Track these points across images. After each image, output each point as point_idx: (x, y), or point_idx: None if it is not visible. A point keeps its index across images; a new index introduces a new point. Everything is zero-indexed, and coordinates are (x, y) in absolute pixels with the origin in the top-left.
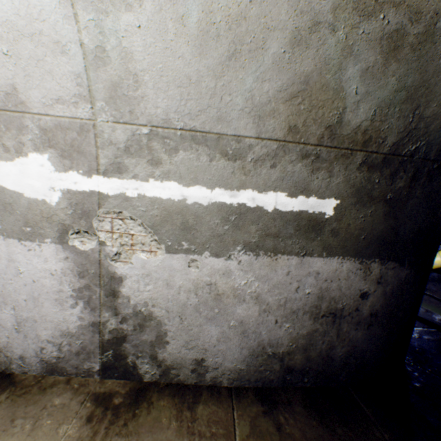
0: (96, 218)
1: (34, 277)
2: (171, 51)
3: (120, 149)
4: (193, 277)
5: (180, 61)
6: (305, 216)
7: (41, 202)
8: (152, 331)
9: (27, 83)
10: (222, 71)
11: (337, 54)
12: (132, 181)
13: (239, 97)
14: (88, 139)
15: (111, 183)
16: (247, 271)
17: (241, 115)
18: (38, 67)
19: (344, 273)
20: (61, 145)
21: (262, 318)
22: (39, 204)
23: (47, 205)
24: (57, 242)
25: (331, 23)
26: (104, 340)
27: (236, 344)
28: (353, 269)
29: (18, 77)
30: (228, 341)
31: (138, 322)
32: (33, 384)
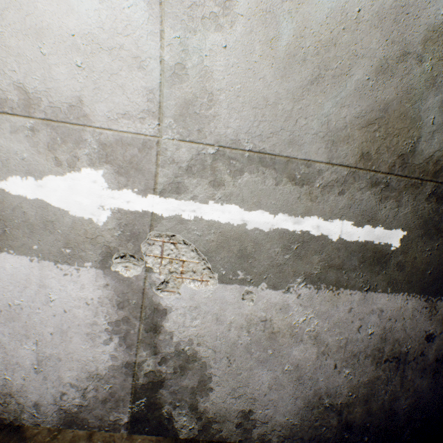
0: (145, 241)
1: (65, 306)
2: (252, 72)
3: (181, 168)
4: (247, 311)
5: (260, 83)
6: (370, 246)
7: (87, 222)
8: (194, 375)
9: (95, 95)
10: (301, 94)
11: (420, 84)
12: (190, 202)
13: (314, 121)
14: (149, 156)
15: (167, 204)
16: (307, 307)
17: (314, 139)
18: (110, 80)
19: (409, 311)
20: (119, 161)
21: (320, 361)
22: (84, 224)
23: (93, 225)
24: (98, 266)
25: (419, 54)
26: (137, 385)
27: (290, 393)
28: (419, 307)
29: (86, 89)
30: (281, 389)
31: (179, 364)
32: (48, 440)
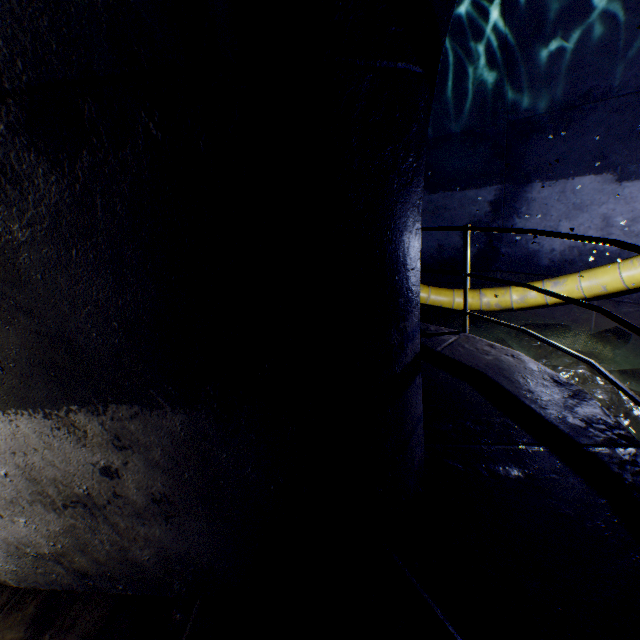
0: None
1: None
2: None
3: None
4: None
5: None
6: None
7: None
8: None
9: None
10: None
11: None
12: None
13: None
14: None
15: None
16: None
17: None
18: None
19: (36, 437)
20: None
21: None
22: None
23: None
24: None
25: None
26: None
27: None
28: (46, 430)
29: None
30: None
31: None
32: None
